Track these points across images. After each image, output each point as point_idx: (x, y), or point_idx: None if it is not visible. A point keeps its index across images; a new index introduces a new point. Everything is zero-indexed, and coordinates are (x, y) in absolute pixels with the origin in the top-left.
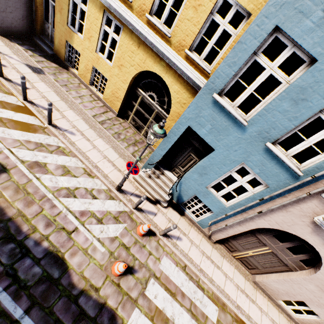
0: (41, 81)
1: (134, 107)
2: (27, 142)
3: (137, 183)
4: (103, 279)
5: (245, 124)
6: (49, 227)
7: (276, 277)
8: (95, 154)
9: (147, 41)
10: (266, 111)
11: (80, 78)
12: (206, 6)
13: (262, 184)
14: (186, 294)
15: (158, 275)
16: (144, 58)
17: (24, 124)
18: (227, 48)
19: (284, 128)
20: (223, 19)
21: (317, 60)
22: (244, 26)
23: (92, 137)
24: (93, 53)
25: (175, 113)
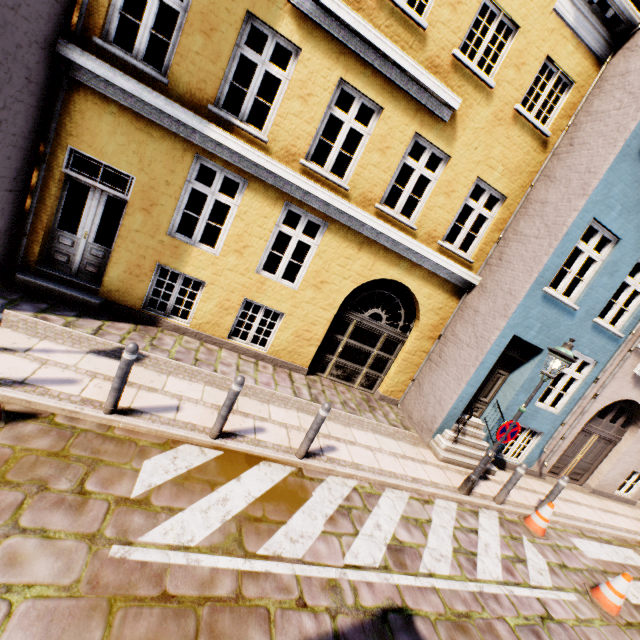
0: (166, 376)
1: (339, 343)
2: (331, 522)
3: (450, 464)
4: (625, 636)
5: (577, 308)
6: (542, 637)
7: (609, 463)
8: (387, 460)
9: (380, 239)
10: (591, 289)
11: (199, 333)
12: (460, 192)
13: (590, 363)
14: (622, 563)
15: (601, 567)
16: (371, 263)
17: (278, 491)
18: (488, 232)
19: (605, 300)
20: (477, 204)
21: (617, 239)
22: (502, 209)
23: (347, 435)
24: (249, 275)
25: (427, 325)
